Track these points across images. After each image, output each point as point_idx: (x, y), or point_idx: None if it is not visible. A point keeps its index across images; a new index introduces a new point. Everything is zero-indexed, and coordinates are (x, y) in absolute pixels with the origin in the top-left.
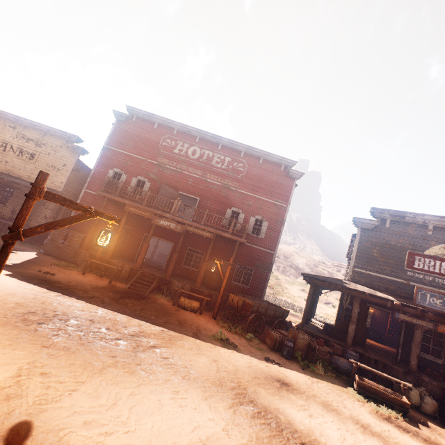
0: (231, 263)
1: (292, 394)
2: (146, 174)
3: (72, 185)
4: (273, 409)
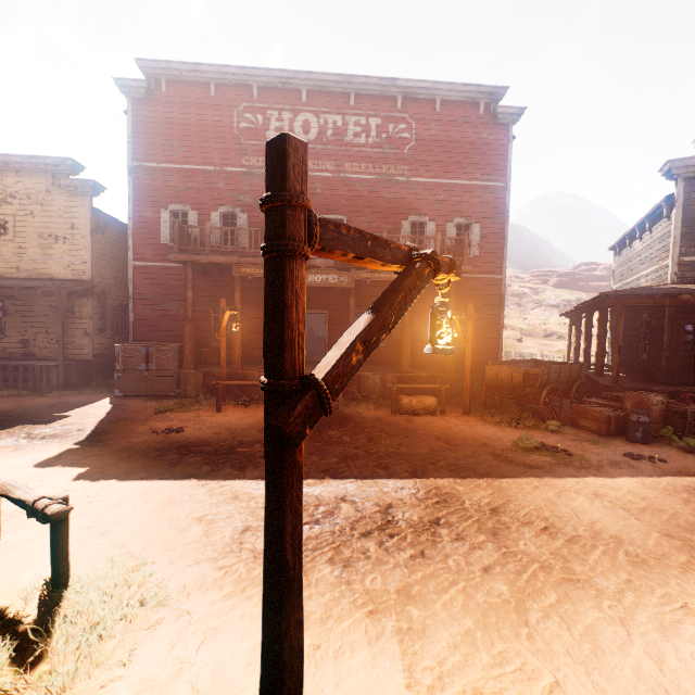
0: (472, 314)
1: None
2: (232, 200)
3: (103, 262)
4: None
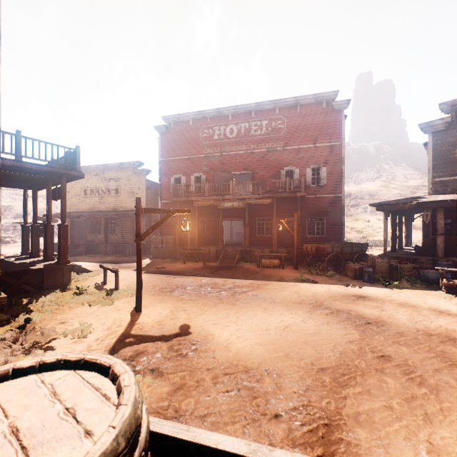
0: (296, 218)
1: (367, 301)
2: (199, 170)
3: (150, 201)
4: (345, 310)
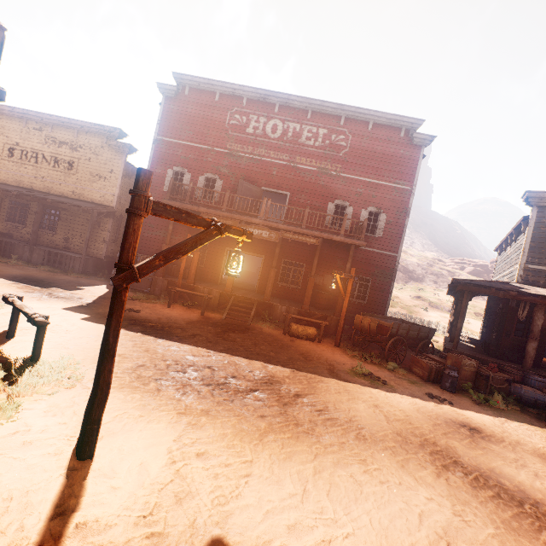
0: (353, 276)
1: (492, 444)
2: (215, 170)
3: (126, 196)
4: (487, 470)
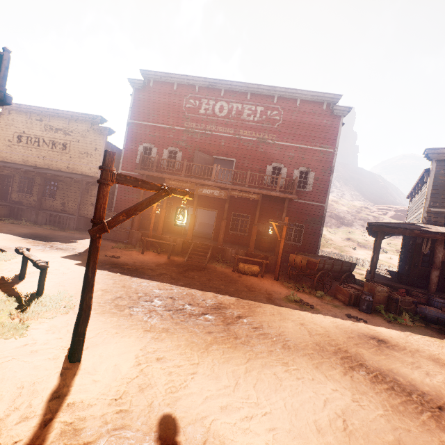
0: (287, 223)
1: (394, 351)
2: (176, 144)
3: None
4: (386, 370)
